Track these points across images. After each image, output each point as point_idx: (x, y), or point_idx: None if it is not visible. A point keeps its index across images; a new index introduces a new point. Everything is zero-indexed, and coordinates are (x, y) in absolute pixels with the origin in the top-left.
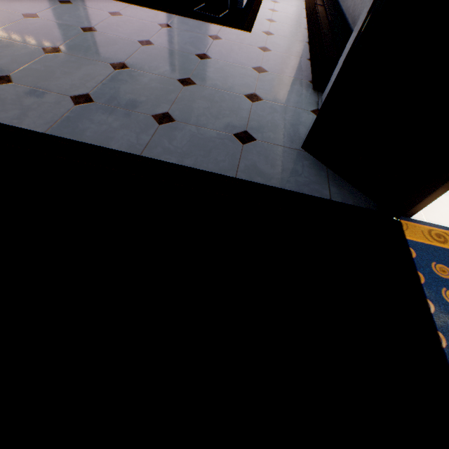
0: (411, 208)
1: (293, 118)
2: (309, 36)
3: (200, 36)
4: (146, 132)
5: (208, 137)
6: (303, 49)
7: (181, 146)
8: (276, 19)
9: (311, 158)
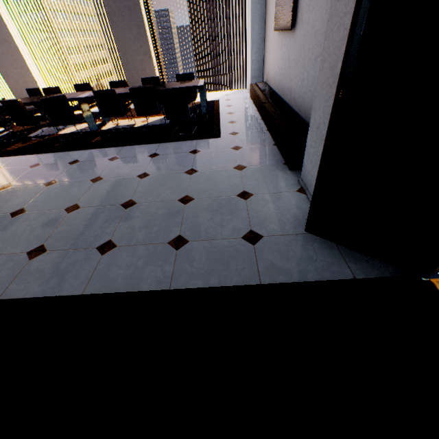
0: (435, 268)
1: (285, 203)
2: (267, 126)
3: (183, 155)
4: (168, 262)
5: (222, 248)
6: (266, 137)
7: (202, 266)
8: (236, 120)
9: (317, 238)
